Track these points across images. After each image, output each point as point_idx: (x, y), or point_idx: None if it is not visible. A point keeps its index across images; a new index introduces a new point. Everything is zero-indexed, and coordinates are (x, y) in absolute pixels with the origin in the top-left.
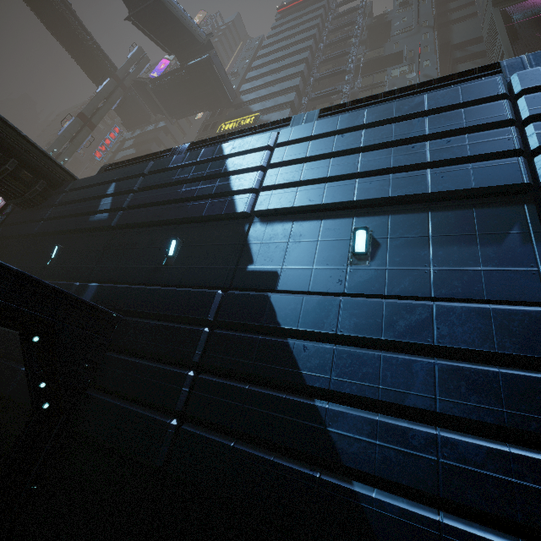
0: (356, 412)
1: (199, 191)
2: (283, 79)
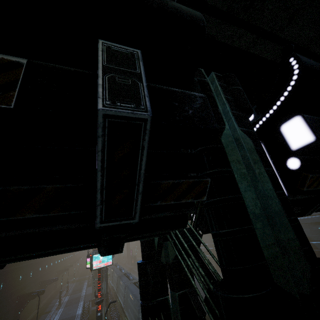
0: None
1: None
2: None
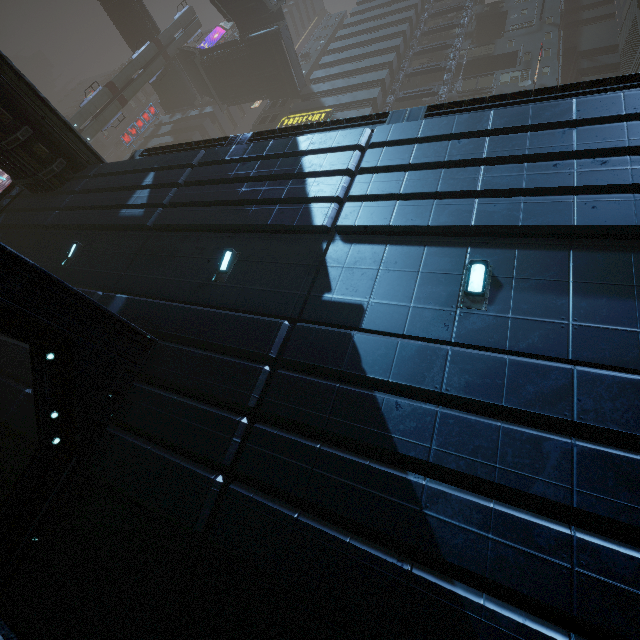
0: (463, 494)
1: (265, 193)
2: (366, 69)
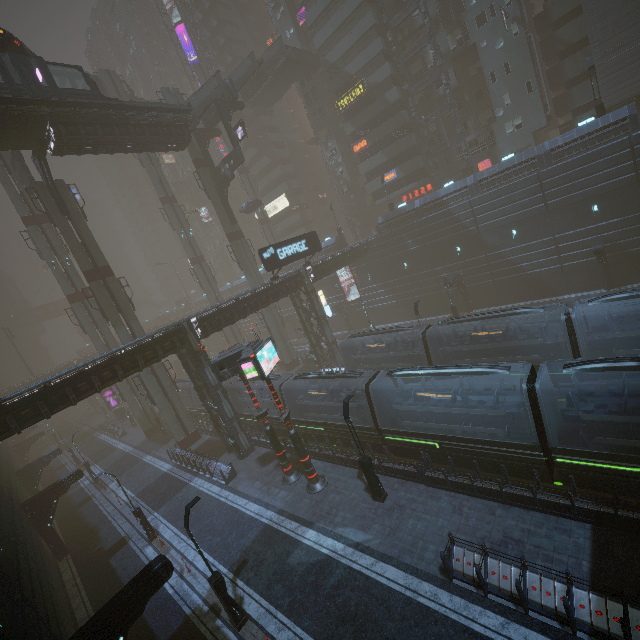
0: (525, 264)
1: (454, 231)
2: (351, 15)
